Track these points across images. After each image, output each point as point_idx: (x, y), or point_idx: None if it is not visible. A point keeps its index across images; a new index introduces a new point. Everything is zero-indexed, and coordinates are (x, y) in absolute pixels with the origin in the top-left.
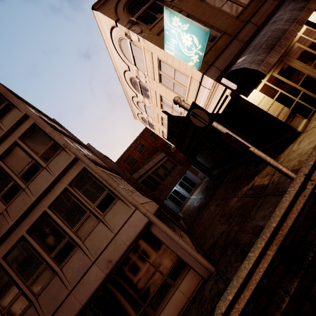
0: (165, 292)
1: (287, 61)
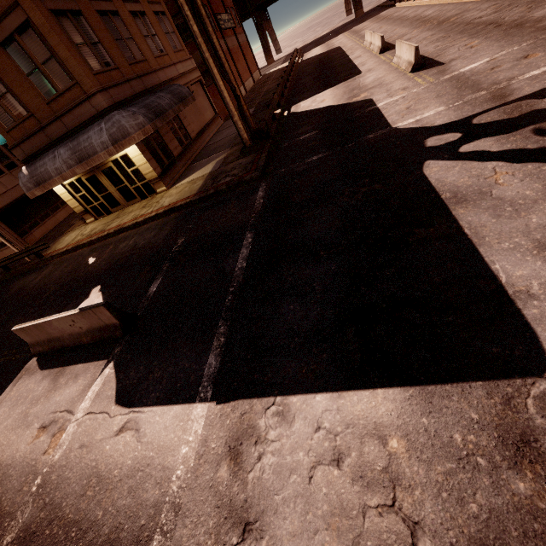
0: (4, 246)
1: (97, 174)
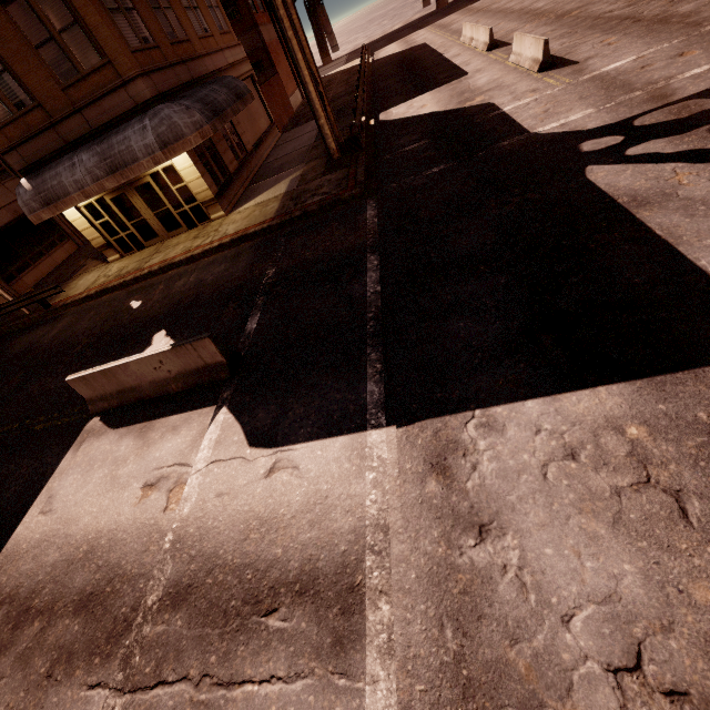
0: None
1: (128, 192)
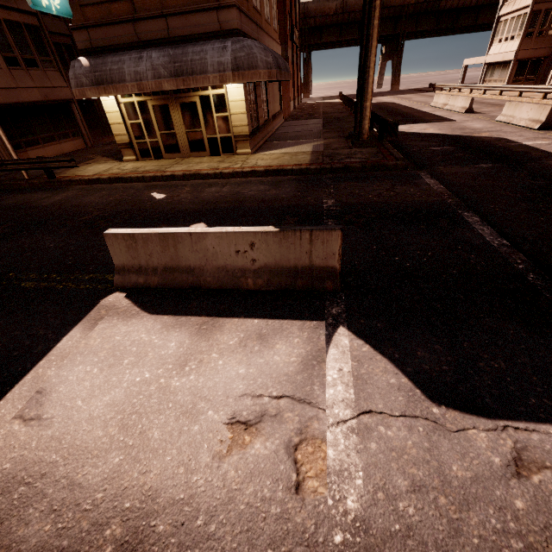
0: None
1: (172, 104)
